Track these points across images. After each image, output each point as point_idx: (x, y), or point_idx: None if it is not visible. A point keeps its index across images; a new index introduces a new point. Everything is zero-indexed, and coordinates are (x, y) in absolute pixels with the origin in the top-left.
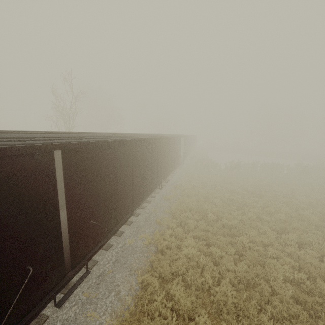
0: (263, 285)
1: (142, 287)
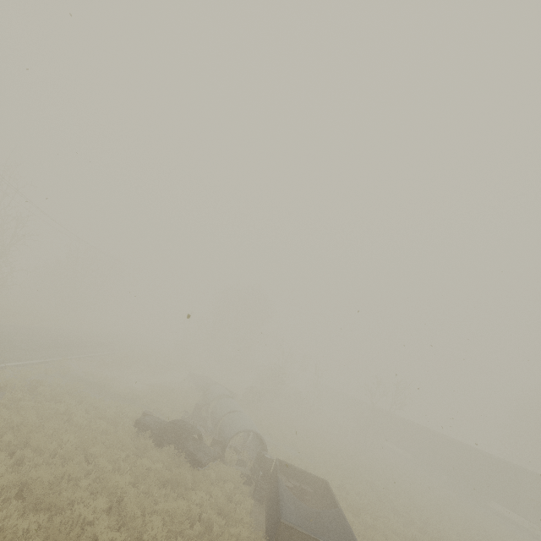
0: None
1: None
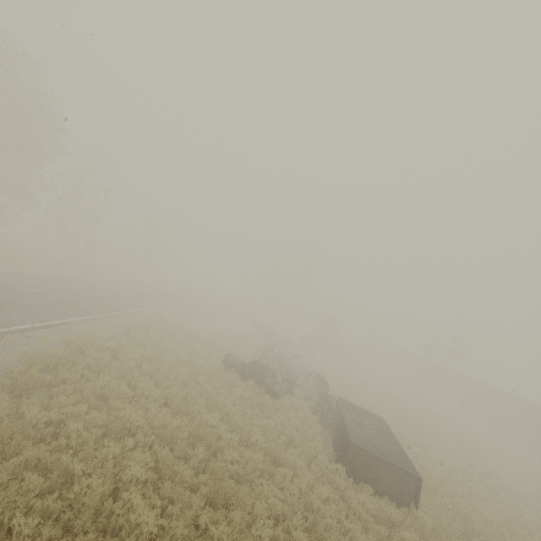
0: None
1: None
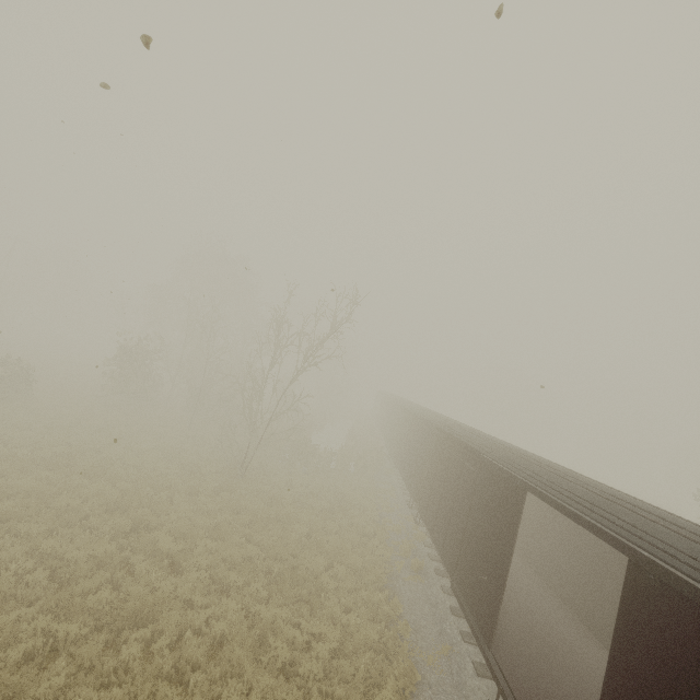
0: None
1: None
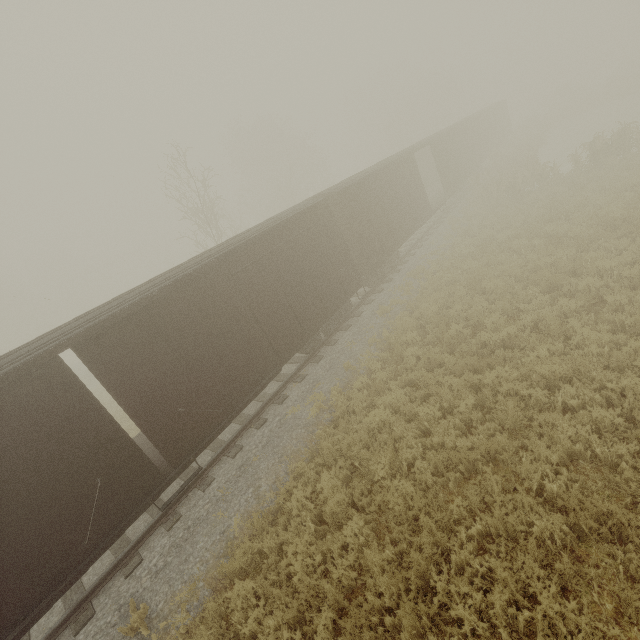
0: (486, 474)
1: (298, 478)
